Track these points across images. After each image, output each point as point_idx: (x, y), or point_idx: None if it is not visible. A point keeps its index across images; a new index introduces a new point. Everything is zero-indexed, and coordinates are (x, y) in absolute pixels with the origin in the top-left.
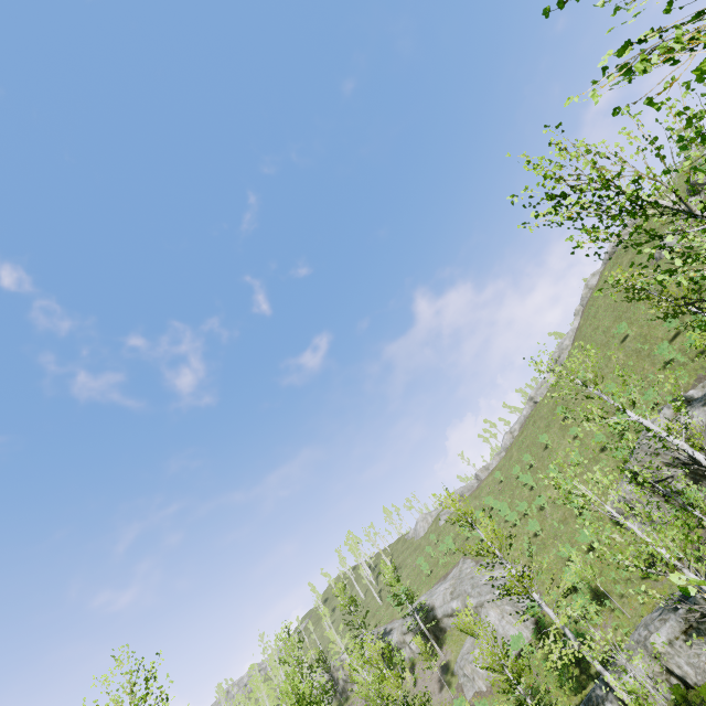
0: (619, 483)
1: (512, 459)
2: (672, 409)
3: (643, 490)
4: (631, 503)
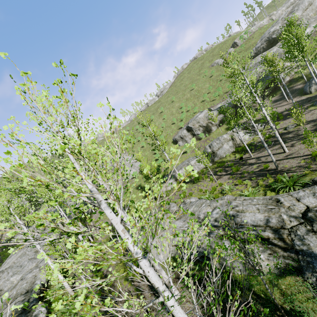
0: (181, 131)
1: (134, 124)
2: (207, 111)
3: (188, 133)
4: (183, 137)
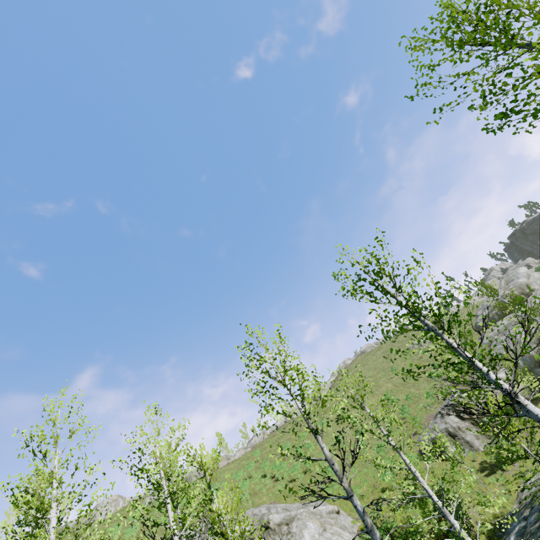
0: (438, 423)
1: (267, 449)
2: None
3: (465, 422)
4: (456, 431)
